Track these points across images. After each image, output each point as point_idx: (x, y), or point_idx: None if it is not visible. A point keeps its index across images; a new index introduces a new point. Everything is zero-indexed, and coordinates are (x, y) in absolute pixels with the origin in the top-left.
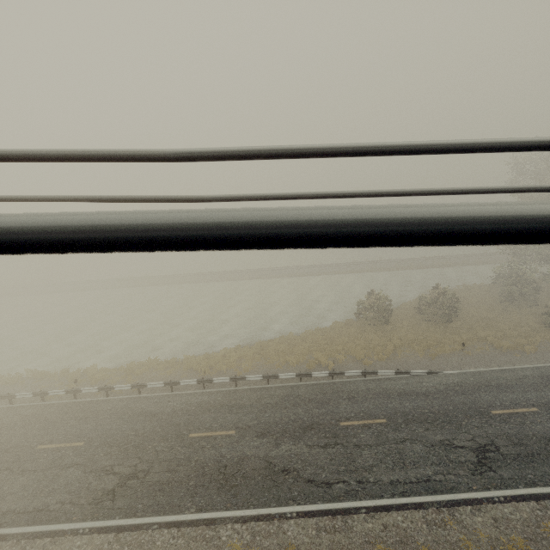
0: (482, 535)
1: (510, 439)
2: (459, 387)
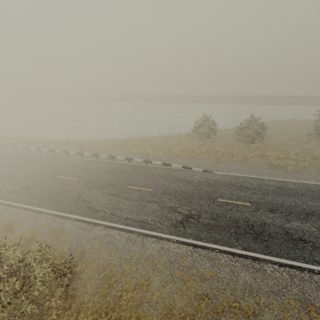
0: (147, 252)
1: (212, 215)
2: (214, 182)
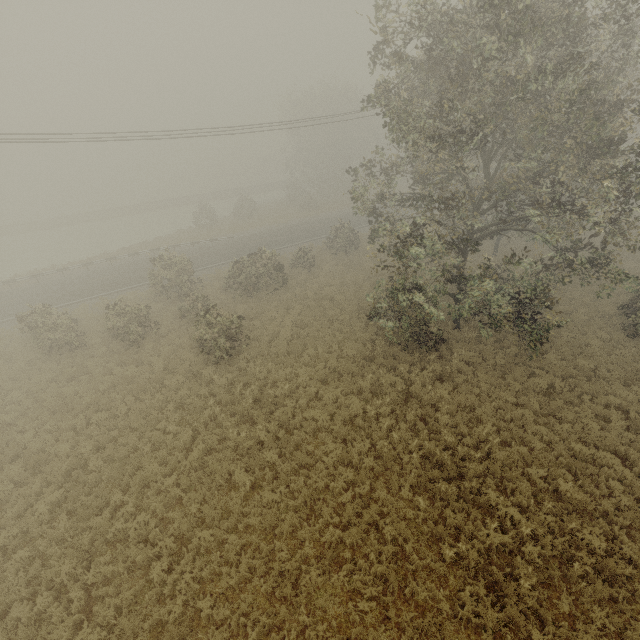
0: (225, 268)
1: (249, 247)
2: (240, 239)
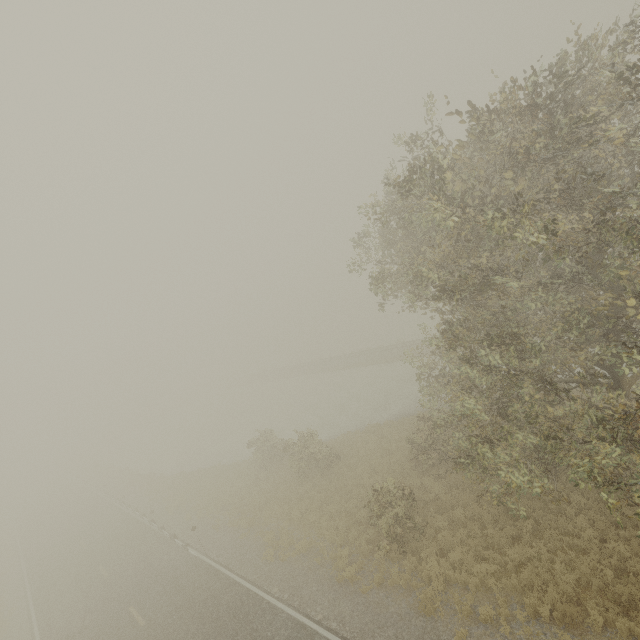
0: None
1: (96, 634)
2: (166, 571)
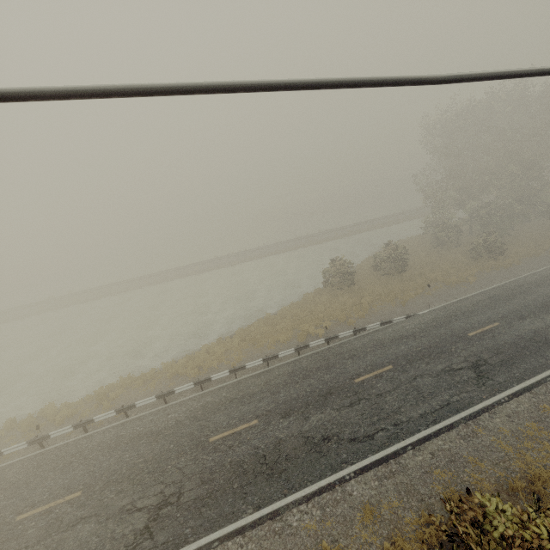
0: (506, 431)
1: (491, 351)
2: (435, 322)
